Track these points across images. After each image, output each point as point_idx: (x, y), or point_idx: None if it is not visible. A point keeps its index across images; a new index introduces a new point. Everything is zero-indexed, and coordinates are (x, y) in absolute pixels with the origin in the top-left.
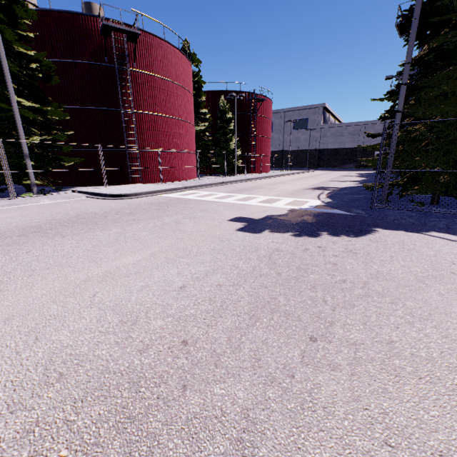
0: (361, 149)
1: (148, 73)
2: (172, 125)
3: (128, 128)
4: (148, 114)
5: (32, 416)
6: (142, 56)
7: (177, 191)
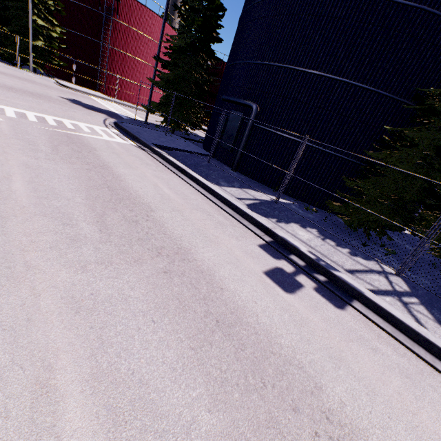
0: None
1: (126, 25)
2: (138, 65)
3: (104, 56)
4: (120, 52)
5: None
6: (125, 12)
7: (104, 100)
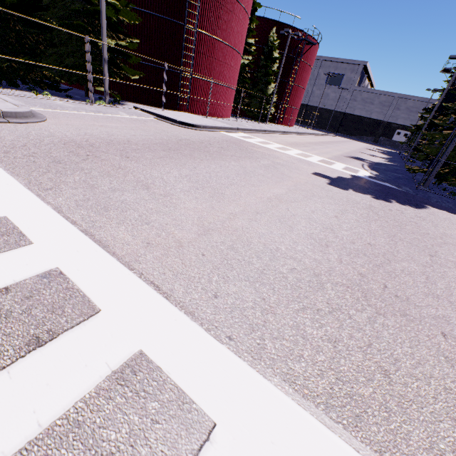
0: (386, 123)
1: None
2: (226, 54)
3: (187, 47)
4: (208, 36)
5: (335, 256)
6: None
7: (233, 131)
